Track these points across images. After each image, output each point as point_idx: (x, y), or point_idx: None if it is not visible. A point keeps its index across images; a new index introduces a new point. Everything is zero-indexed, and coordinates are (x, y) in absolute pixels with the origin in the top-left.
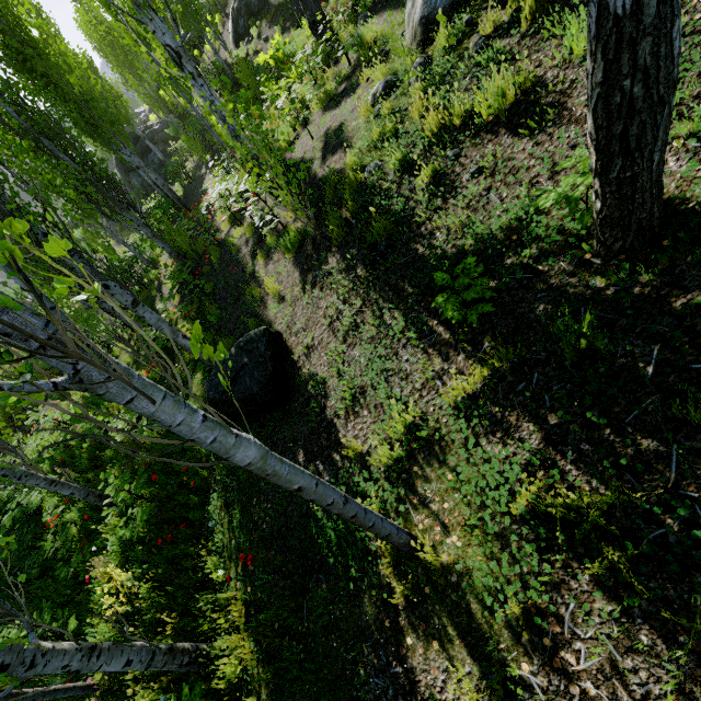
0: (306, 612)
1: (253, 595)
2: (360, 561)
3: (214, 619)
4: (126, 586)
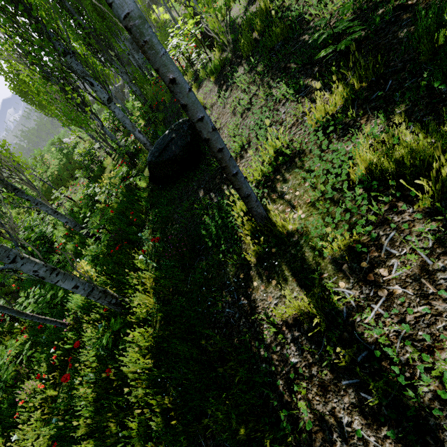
0: (190, 280)
1: (160, 274)
2: (230, 243)
3: (135, 289)
4: (91, 275)
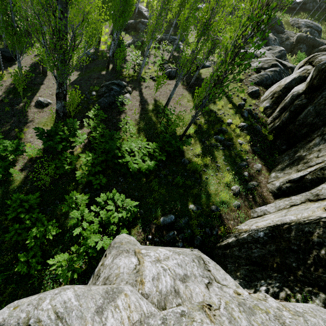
0: None
1: None
2: None
3: None
4: None
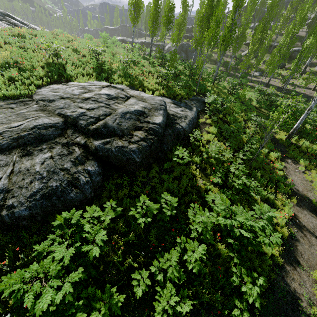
0: None
1: None
2: None
3: None
4: None
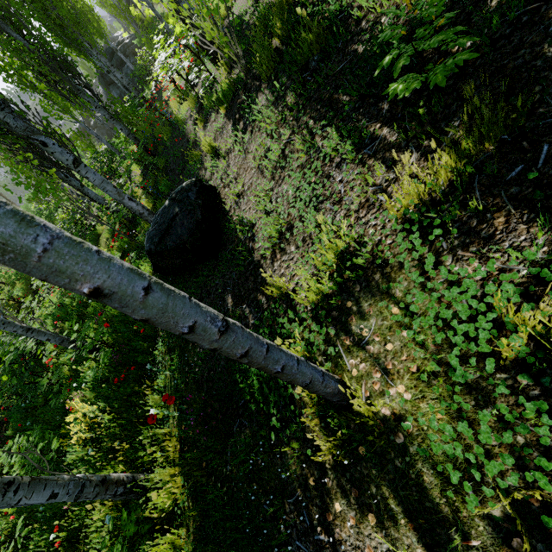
0: (230, 456)
1: (185, 433)
2: (284, 409)
3: (154, 451)
4: (92, 417)
